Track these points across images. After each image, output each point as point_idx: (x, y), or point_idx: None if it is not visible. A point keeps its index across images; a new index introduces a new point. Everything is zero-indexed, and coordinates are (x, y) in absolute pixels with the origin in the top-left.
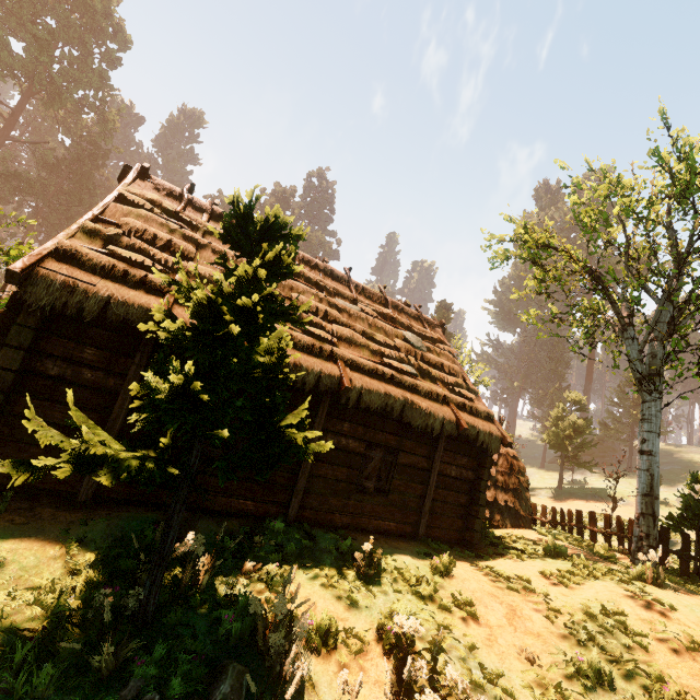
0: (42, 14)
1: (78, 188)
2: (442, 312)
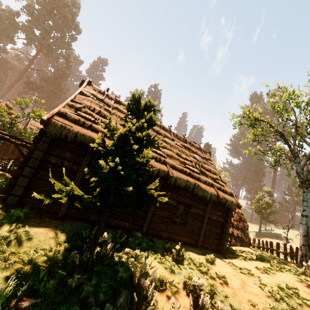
0: (47, 20)
1: (55, 89)
2: (206, 147)
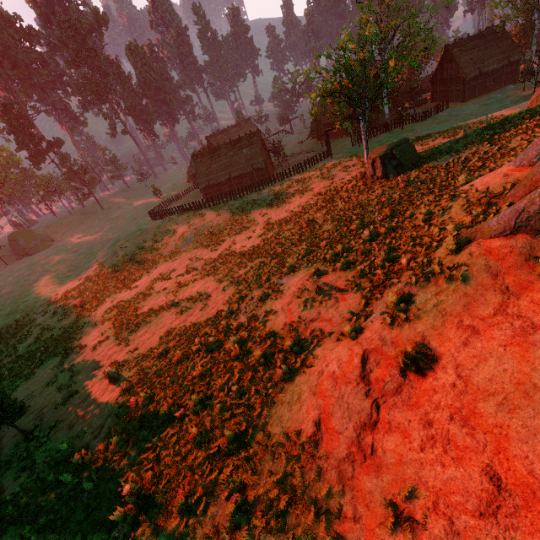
0: None
1: None
2: None
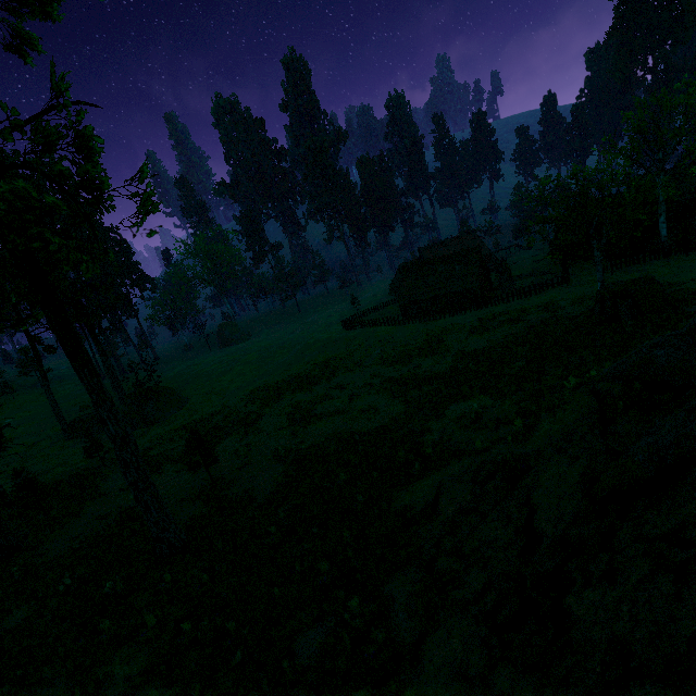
0: None
1: None
2: None
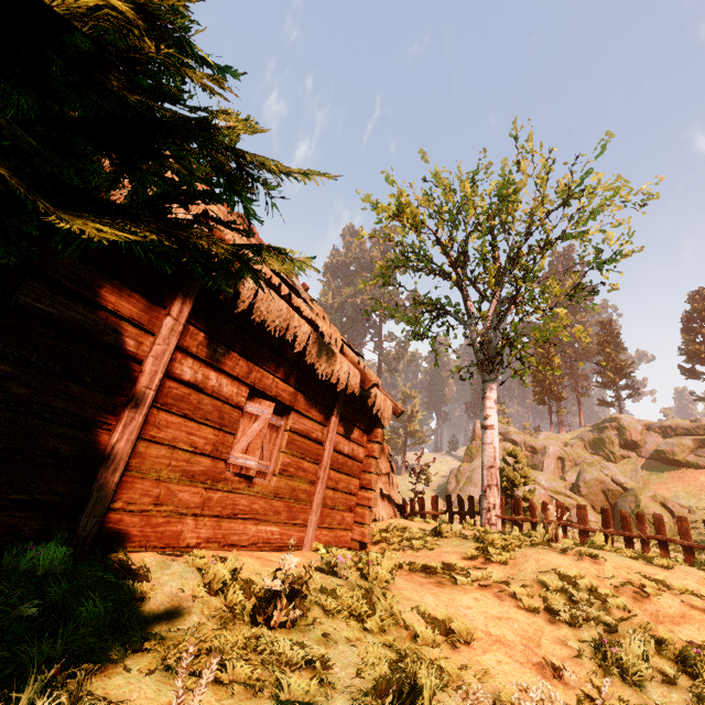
0: None
1: None
2: None
